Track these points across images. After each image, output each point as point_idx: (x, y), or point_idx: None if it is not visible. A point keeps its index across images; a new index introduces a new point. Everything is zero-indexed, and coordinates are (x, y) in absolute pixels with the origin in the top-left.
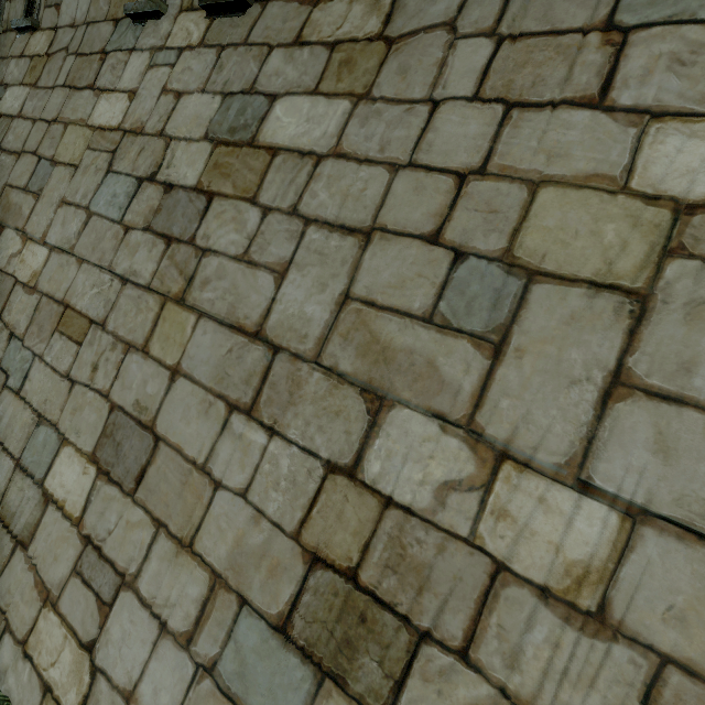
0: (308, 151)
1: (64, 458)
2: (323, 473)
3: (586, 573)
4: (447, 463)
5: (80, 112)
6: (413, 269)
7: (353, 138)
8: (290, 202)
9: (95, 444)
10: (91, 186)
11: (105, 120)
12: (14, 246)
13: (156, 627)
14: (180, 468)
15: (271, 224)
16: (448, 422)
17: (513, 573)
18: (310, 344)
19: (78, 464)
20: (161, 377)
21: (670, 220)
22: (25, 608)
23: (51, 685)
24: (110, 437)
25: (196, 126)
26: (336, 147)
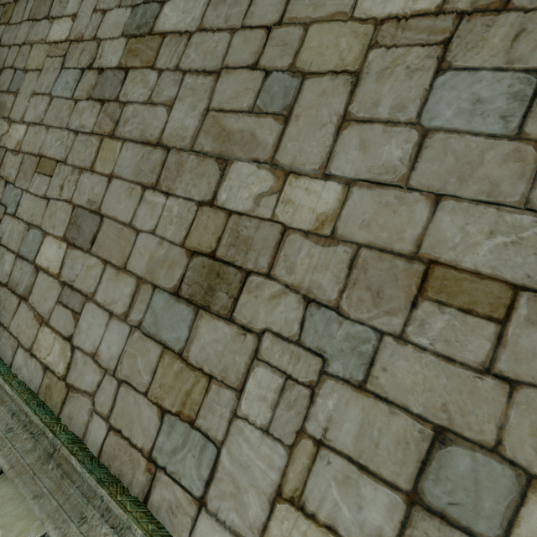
0: (184, 31)
1: (46, 244)
2: (196, 208)
3: (327, 218)
4: (260, 184)
5: (41, 35)
6: (243, 86)
7: (209, 18)
8: (174, 63)
9: (65, 230)
10: (52, 80)
11: (57, 37)
12: (3, 128)
13: (107, 315)
14: (116, 229)
15: (164, 78)
16: (261, 163)
17: (292, 228)
18: (187, 141)
19: (55, 244)
20: (102, 182)
21: (373, 31)
22: (29, 331)
23: (48, 366)
24: (74, 224)
25: (116, 29)
26: (200, 25)
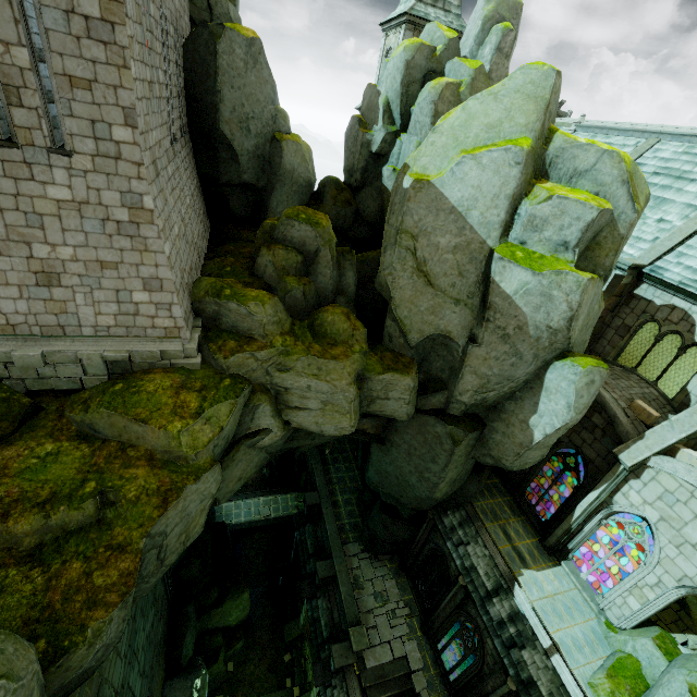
0: None
1: None
2: (27, 259)
3: (74, 256)
4: (47, 249)
5: None
6: (18, 217)
7: None
8: None
9: None
10: None
11: None
12: None
13: (13, 300)
14: None
15: None
16: (43, 243)
17: (65, 260)
18: (5, 237)
19: None
20: None
21: (57, 203)
22: None
23: None
24: None
25: None
26: None
